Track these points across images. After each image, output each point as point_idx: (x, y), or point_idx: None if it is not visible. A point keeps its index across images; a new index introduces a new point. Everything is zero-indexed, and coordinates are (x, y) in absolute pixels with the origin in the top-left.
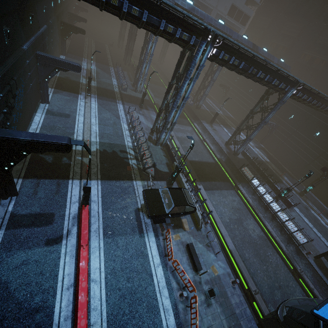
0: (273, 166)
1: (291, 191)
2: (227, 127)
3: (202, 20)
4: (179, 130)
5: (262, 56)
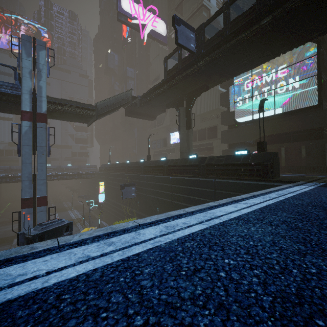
0: (81, 219)
1: (77, 226)
2: (61, 212)
3: (6, 169)
4: (0, 229)
5: (66, 168)
